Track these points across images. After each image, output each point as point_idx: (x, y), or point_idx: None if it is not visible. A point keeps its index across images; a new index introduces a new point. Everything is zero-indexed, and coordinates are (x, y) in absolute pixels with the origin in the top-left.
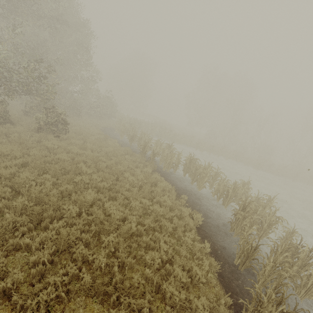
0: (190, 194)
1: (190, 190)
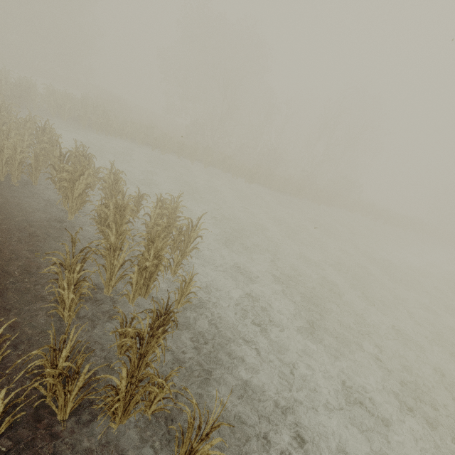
0: (31, 226)
1: (43, 217)
